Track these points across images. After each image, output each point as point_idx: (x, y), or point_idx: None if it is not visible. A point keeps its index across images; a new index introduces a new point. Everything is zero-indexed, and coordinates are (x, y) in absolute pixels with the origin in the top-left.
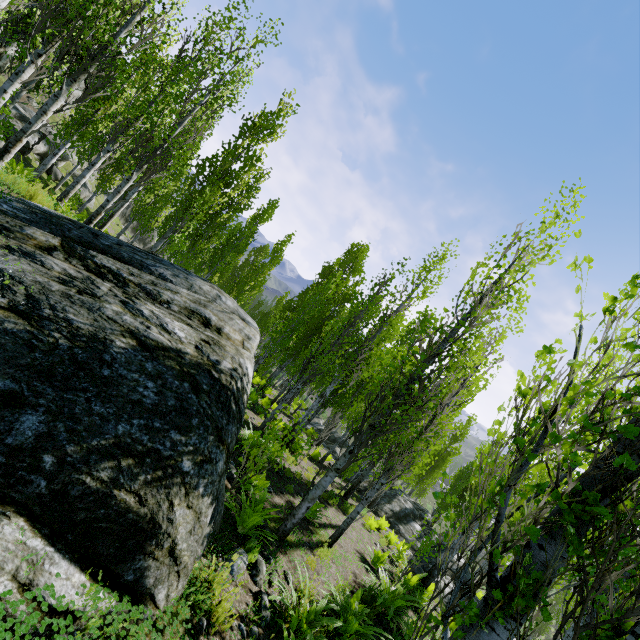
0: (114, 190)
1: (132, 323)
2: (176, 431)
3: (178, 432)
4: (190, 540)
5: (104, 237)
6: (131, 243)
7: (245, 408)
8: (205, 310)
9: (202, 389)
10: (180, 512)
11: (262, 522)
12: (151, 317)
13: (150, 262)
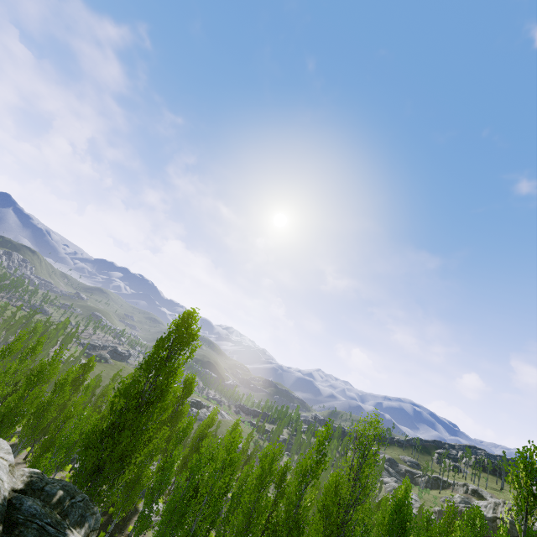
0: None
1: None
2: None
3: None
4: None
5: None
6: None
7: None
8: None
9: None
10: None
11: None
12: None
13: None
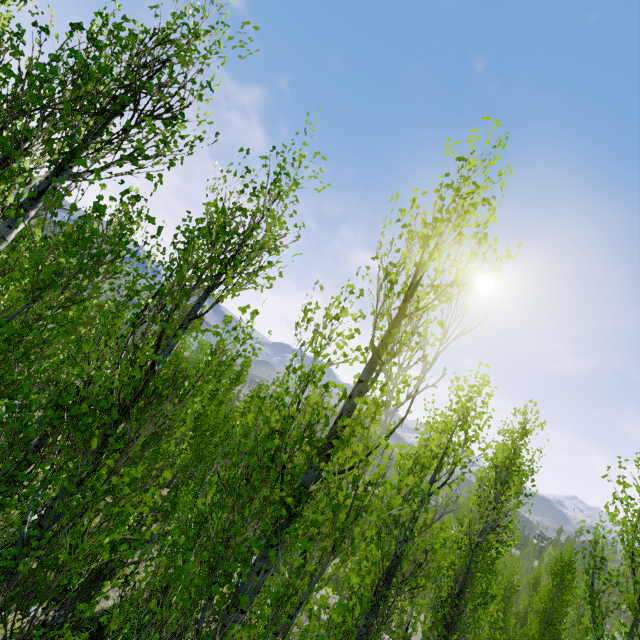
0: None
1: None
2: None
3: None
4: None
5: None
6: None
7: None
8: None
9: None
10: None
11: None
12: None
13: None
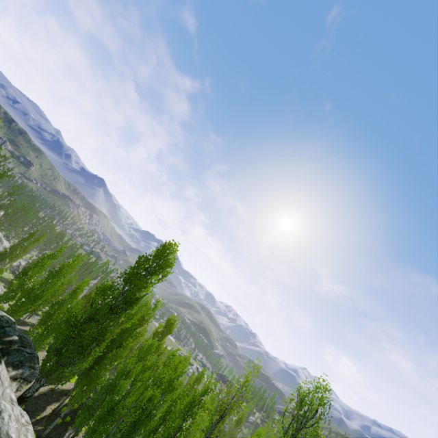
0: None
1: None
2: None
3: None
4: None
5: None
6: None
7: None
8: None
9: None
10: None
11: None
12: None
13: None
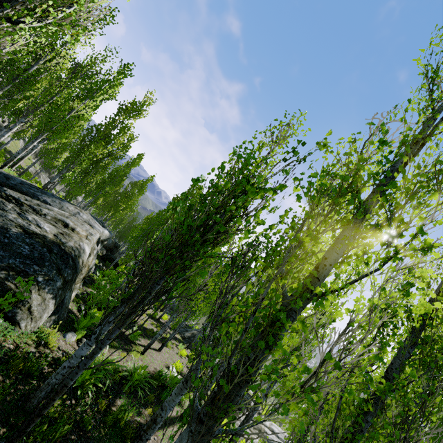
0: (23, 147)
1: (22, 222)
2: (37, 266)
3: (38, 266)
4: (39, 308)
5: (13, 179)
6: (37, 174)
7: (81, 265)
8: (67, 219)
9: (53, 252)
10: (35, 296)
11: (89, 324)
12: (32, 221)
13: (39, 193)
